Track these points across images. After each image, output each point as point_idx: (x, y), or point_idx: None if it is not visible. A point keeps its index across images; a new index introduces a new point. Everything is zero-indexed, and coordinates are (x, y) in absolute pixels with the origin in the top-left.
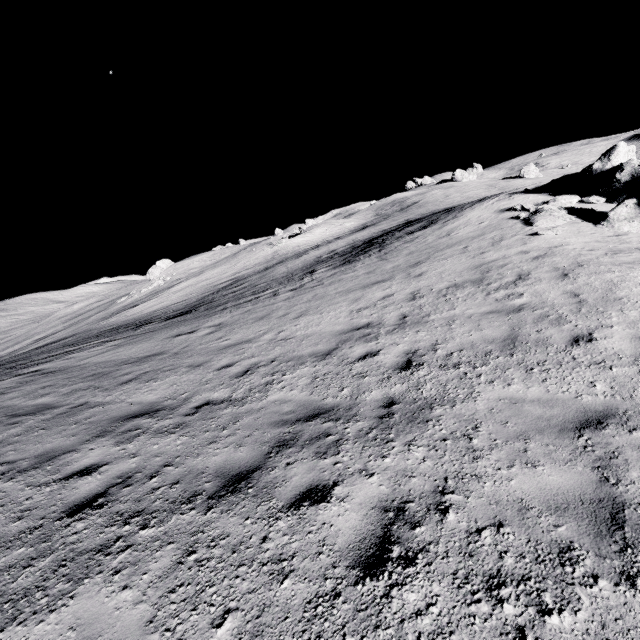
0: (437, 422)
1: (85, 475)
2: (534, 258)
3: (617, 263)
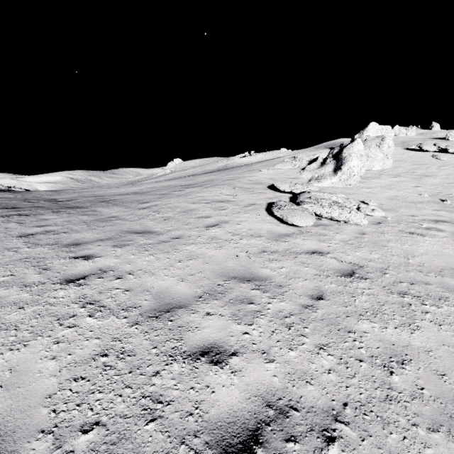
0: (69, 209)
1: (2, 204)
2: (227, 180)
3: (236, 186)
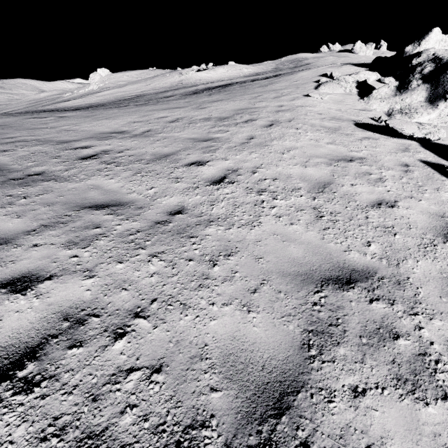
0: (29, 187)
1: None
2: (277, 111)
3: (316, 125)
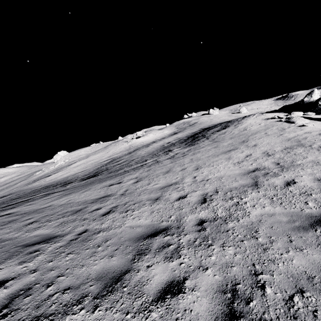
0: None
1: (177, 293)
2: (319, 134)
3: None
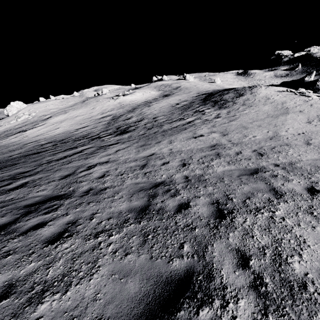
0: None
1: None
2: None
3: None
